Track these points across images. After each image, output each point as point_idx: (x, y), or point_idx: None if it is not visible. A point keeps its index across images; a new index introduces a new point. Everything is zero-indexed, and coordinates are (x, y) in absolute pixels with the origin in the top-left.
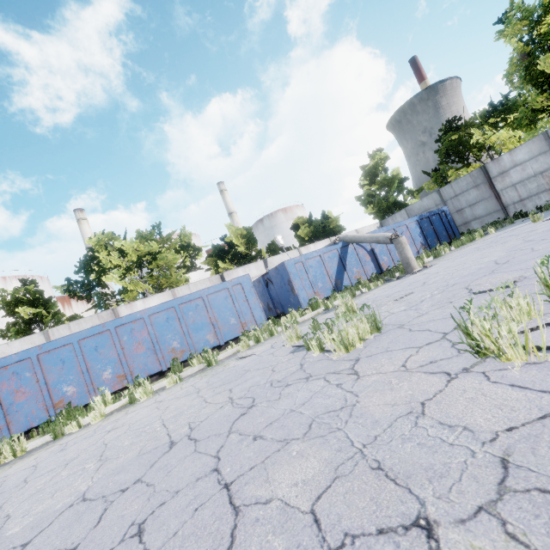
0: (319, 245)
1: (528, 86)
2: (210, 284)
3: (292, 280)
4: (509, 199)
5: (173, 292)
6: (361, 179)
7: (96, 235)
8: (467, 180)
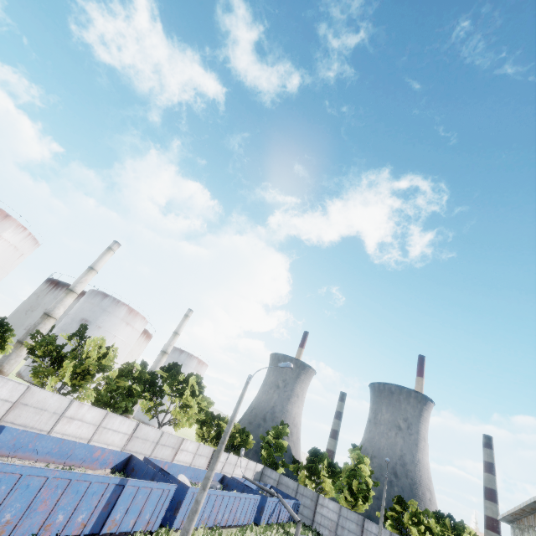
0: (244, 461)
1: (346, 479)
2: (209, 452)
3: (265, 508)
4: (317, 519)
5: (199, 445)
6: (272, 431)
7: (193, 377)
8: (311, 493)
